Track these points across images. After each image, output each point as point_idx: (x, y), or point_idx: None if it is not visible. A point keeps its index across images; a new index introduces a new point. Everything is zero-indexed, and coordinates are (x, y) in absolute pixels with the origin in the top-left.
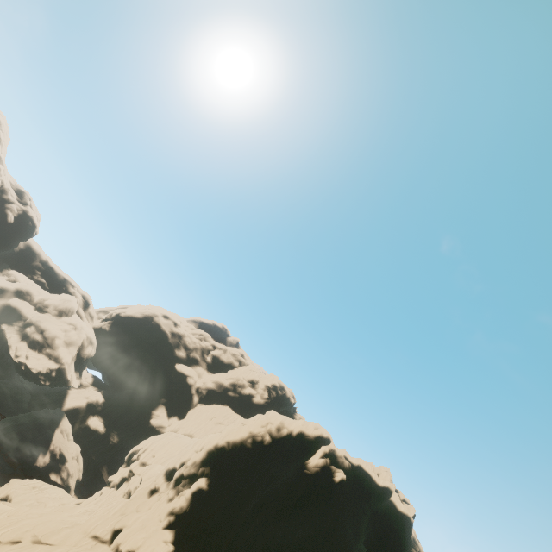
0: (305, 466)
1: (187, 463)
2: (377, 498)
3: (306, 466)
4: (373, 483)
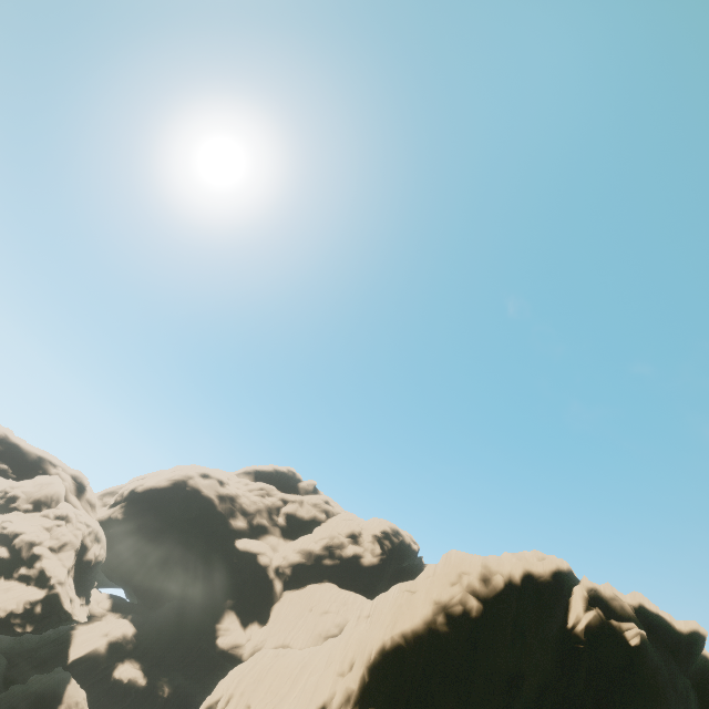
0: (570, 636)
1: (332, 706)
2: (686, 659)
3: (571, 635)
4: (671, 631)
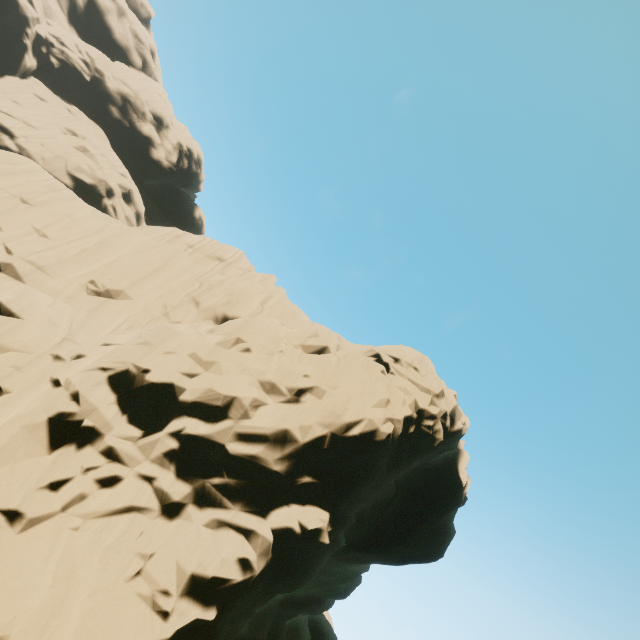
0: (460, 494)
1: (246, 428)
2: None
3: (461, 494)
4: None
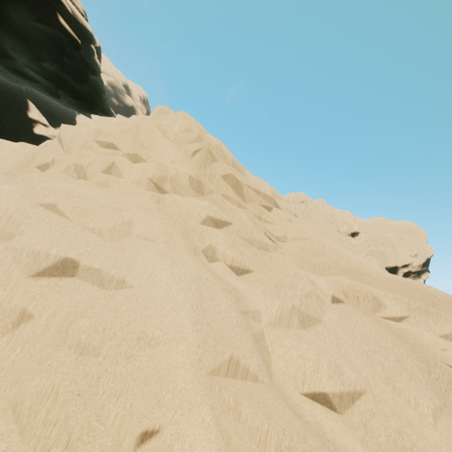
0: None
1: (414, 265)
2: None
3: None
4: None
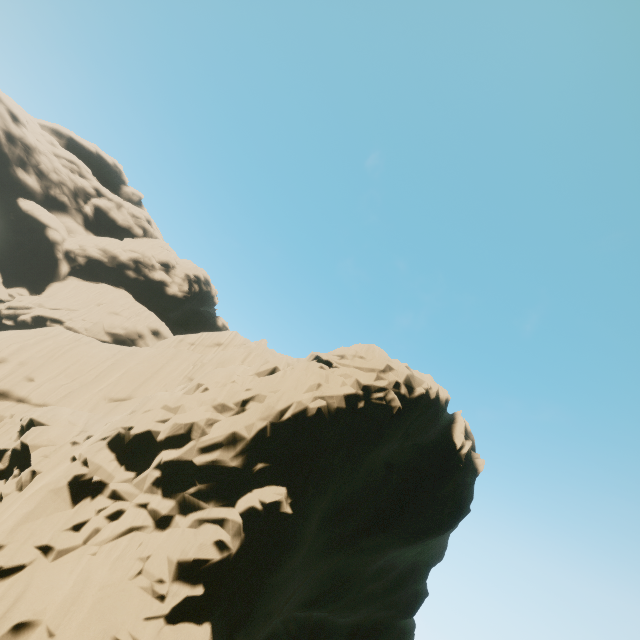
0: (456, 456)
1: (205, 442)
2: None
3: (457, 456)
4: None
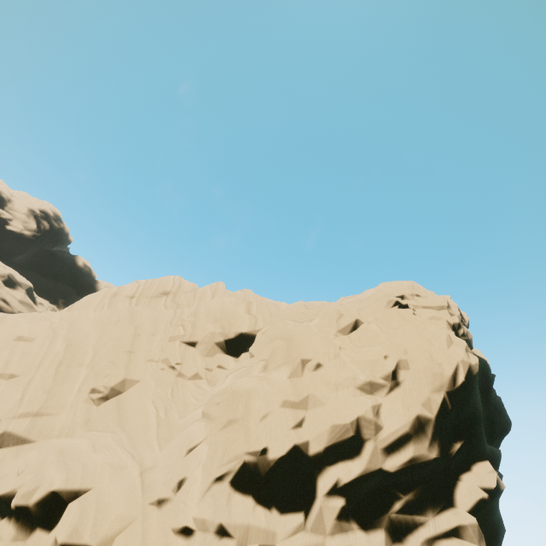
0: (489, 368)
1: (388, 439)
2: None
3: (489, 368)
4: None
